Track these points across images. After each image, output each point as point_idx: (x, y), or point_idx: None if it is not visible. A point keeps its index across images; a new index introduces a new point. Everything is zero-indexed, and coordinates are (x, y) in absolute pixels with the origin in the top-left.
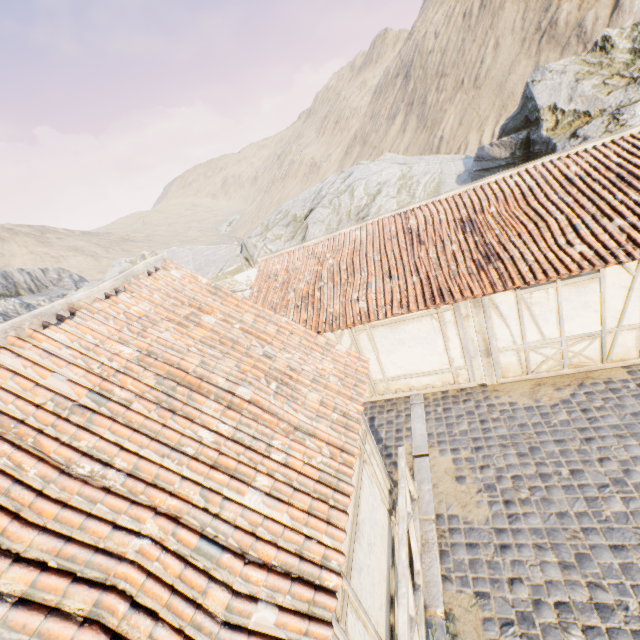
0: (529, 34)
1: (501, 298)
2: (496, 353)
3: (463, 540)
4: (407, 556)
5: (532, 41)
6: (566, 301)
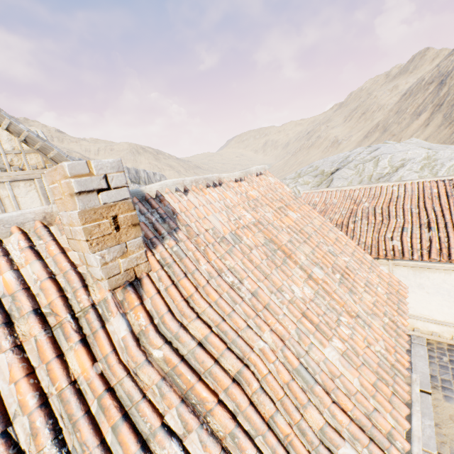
0: None
1: None
2: None
3: None
4: None
5: None
6: None
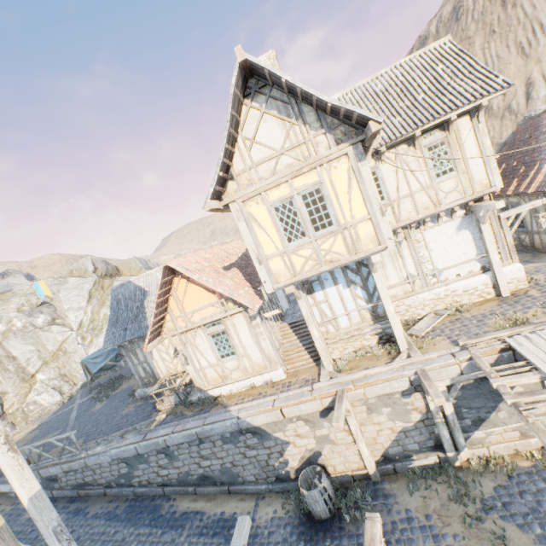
0: None
1: None
2: None
3: None
4: None
5: None
6: None
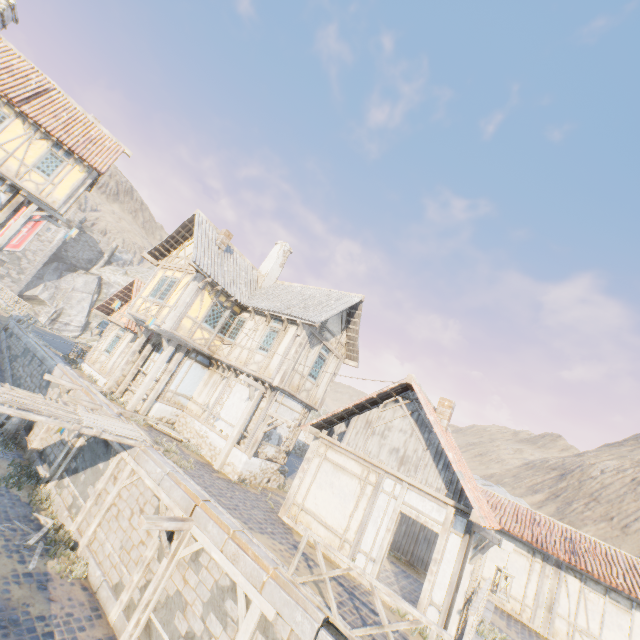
0: None
1: (571, 580)
2: (555, 613)
3: (503, 633)
4: (488, 586)
5: None
6: (608, 613)
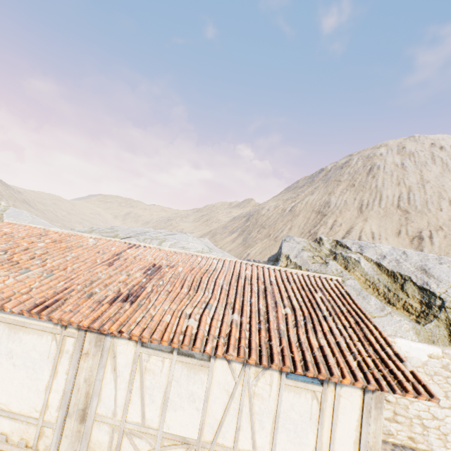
0: (305, 232)
1: (123, 347)
2: (92, 420)
3: None
4: None
5: (305, 235)
6: (176, 382)
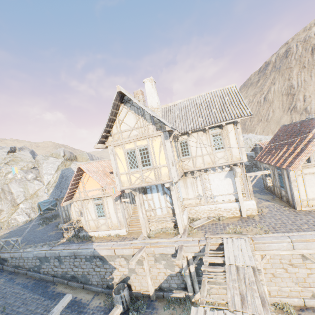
0: (285, 109)
1: None
2: None
3: None
4: None
5: (287, 111)
6: None
